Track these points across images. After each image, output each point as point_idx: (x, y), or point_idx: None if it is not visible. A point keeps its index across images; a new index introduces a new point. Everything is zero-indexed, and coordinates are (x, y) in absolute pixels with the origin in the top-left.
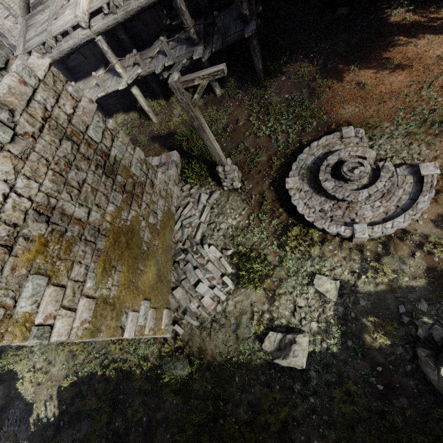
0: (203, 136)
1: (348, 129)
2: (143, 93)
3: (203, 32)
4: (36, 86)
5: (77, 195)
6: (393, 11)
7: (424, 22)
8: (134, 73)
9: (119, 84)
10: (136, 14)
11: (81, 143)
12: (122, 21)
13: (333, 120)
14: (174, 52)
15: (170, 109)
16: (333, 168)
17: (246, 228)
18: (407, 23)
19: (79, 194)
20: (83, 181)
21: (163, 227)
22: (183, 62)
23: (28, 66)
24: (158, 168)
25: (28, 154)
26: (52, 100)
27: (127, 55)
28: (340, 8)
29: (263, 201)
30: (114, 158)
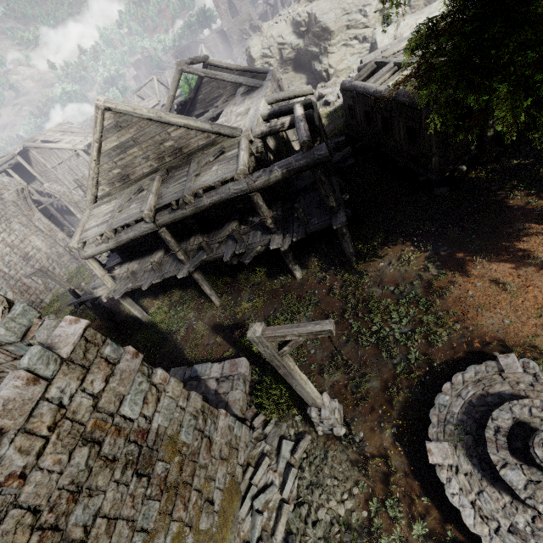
0: (291, 381)
1: (508, 358)
2: (206, 268)
3: (281, 219)
4: (53, 375)
5: None
6: (508, 193)
7: None
8: (198, 259)
9: (179, 272)
10: (206, 208)
11: (106, 436)
12: (191, 215)
13: (473, 334)
14: (247, 239)
15: (237, 288)
16: (509, 435)
17: (366, 529)
18: (534, 208)
19: None
20: (95, 514)
21: (222, 522)
22: (257, 249)
23: (52, 341)
24: (219, 384)
25: (1, 521)
26: (75, 383)
27: (192, 237)
28: (437, 188)
29: (387, 470)
30: (156, 431)
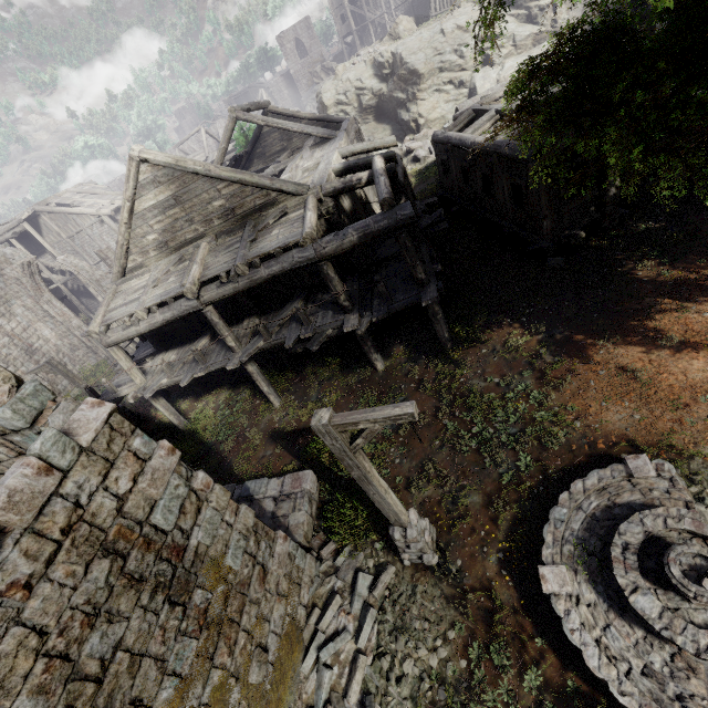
0: (367, 489)
1: (638, 460)
2: (263, 360)
3: (357, 296)
4: (70, 466)
5: (92, 698)
6: (636, 263)
7: (697, 280)
8: (253, 346)
9: (228, 362)
10: (264, 281)
11: (132, 549)
12: (245, 290)
13: (596, 433)
14: (315, 320)
15: (303, 385)
16: (640, 553)
17: (465, 683)
18: (667, 280)
19: (96, 692)
20: (115, 646)
21: (278, 678)
22: (328, 333)
23: (70, 426)
24: (277, 504)
25: None
26: (96, 478)
27: (246, 320)
28: (551, 258)
29: (492, 606)
30: (195, 550)
